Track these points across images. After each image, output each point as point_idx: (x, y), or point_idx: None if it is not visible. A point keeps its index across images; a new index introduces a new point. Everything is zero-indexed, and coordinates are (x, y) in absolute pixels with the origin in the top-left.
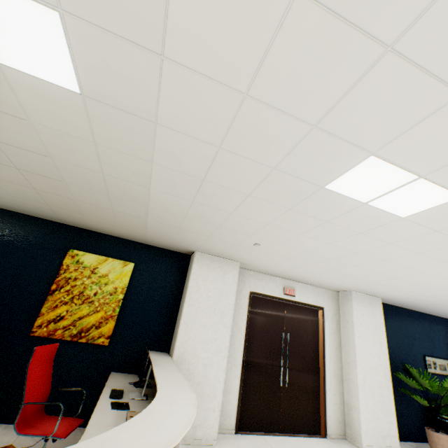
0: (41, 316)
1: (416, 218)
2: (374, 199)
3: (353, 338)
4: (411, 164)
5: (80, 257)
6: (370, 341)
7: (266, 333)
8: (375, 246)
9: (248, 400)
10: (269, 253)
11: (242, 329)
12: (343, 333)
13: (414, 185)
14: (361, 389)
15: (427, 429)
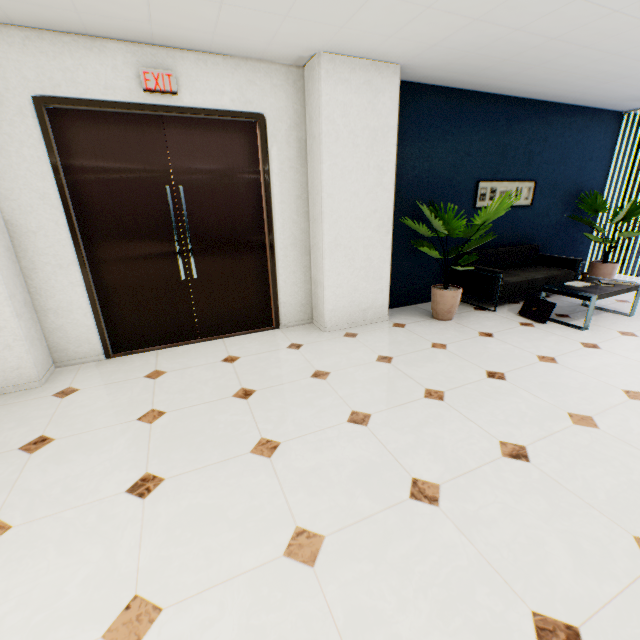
0: None
1: None
2: None
3: (320, 171)
4: None
5: None
6: (359, 171)
7: (127, 195)
8: None
9: (124, 312)
10: None
11: (50, 196)
12: (310, 166)
13: None
14: (330, 257)
15: (432, 289)
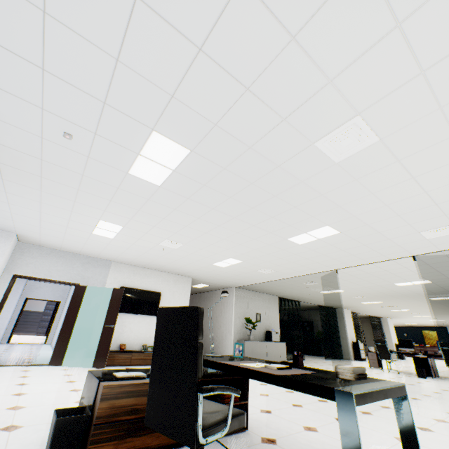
0: (425, 342)
1: None
2: None
3: None
4: (446, 323)
5: (424, 331)
6: None
7: None
8: None
9: None
10: None
11: None
12: None
13: None
14: None
15: None
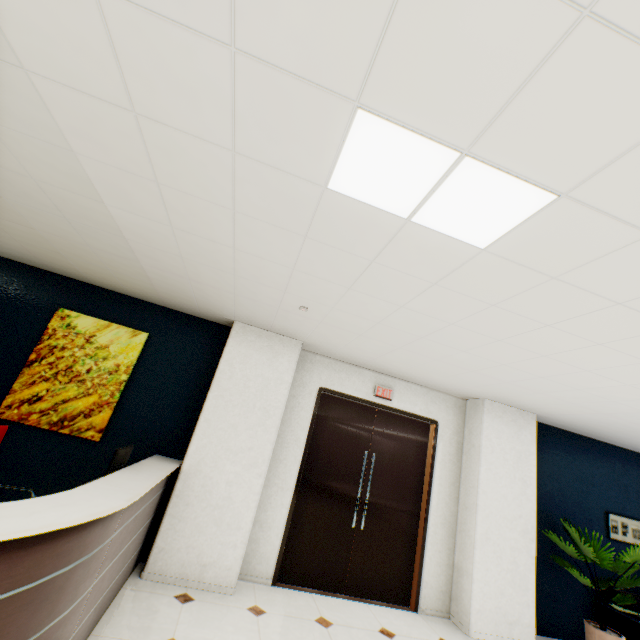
0: (13, 394)
1: (506, 250)
2: (418, 211)
3: (477, 470)
4: (434, 125)
5: (72, 319)
6: (507, 478)
7: (339, 450)
8: (472, 310)
9: (300, 541)
10: (331, 325)
11: (301, 440)
12: (465, 462)
13: (464, 175)
14: (480, 548)
15: (586, 623)
